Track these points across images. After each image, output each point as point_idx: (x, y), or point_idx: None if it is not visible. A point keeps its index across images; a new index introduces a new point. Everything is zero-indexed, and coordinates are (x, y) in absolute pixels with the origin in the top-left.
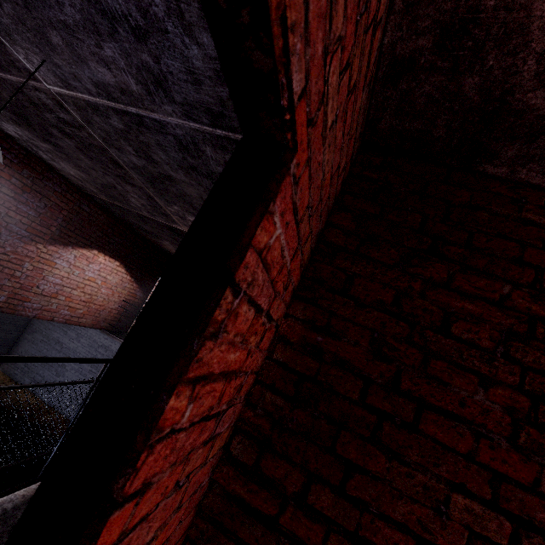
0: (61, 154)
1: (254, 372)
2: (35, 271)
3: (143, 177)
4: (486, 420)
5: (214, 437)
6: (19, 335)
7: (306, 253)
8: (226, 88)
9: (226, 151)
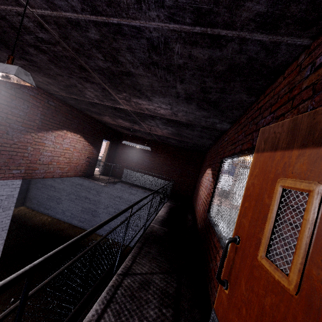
0: (33, 67)
1: None
2: (35, 151)
3: (103, 76)
4: None
5: None
6: (27, 186)
7: None
8: None
9: (196, 45)
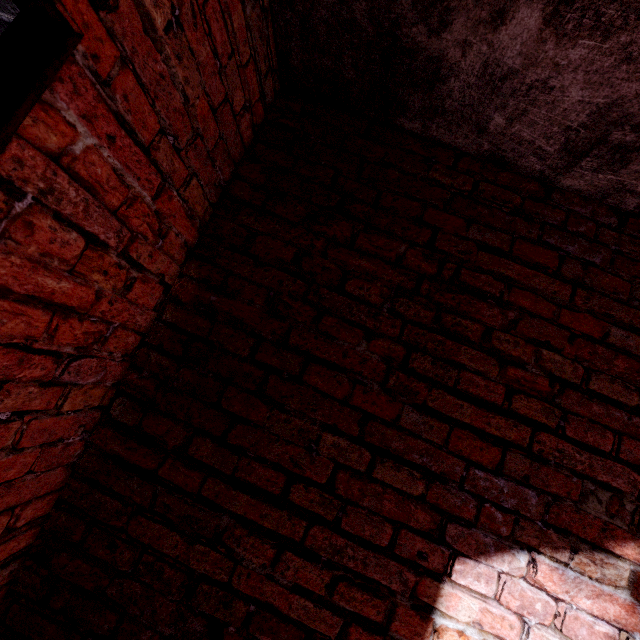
0: None
1: (132, 330)
2: None
3: None
4: (365, 369)
5: (63, 384)
6: None
7: (198, 203)
8: None
9: None
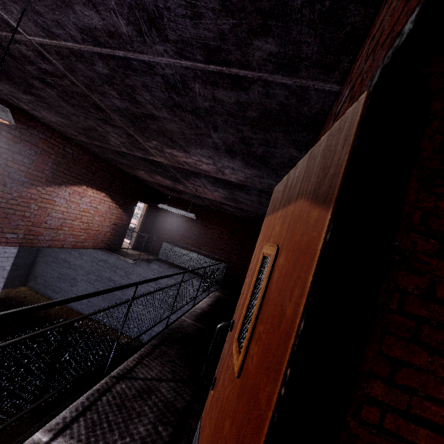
0: (42, 104)
1: None
2: (40, 210)
3: (125, 118)
4: None
5: None
6: (33, 259)
7: None
8: (230, 19)
9: (217, 86)
